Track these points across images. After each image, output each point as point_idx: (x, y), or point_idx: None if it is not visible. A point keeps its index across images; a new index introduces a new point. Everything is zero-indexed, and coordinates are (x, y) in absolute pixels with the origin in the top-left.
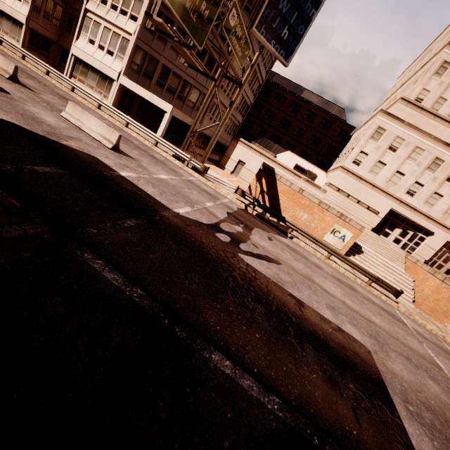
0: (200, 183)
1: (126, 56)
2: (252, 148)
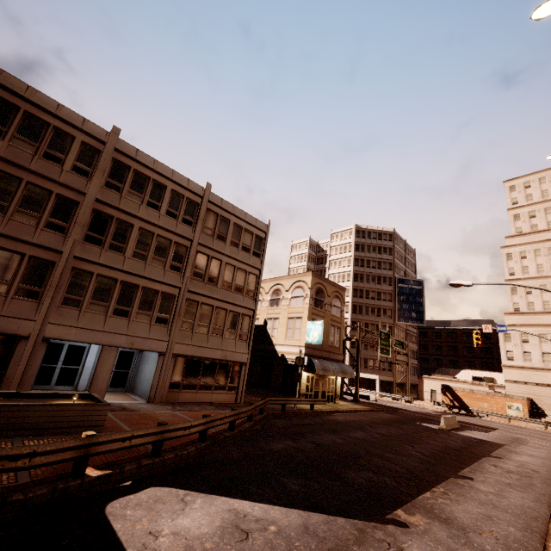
0: (413, 406)
1: (347, 362)
2: (434, 379)
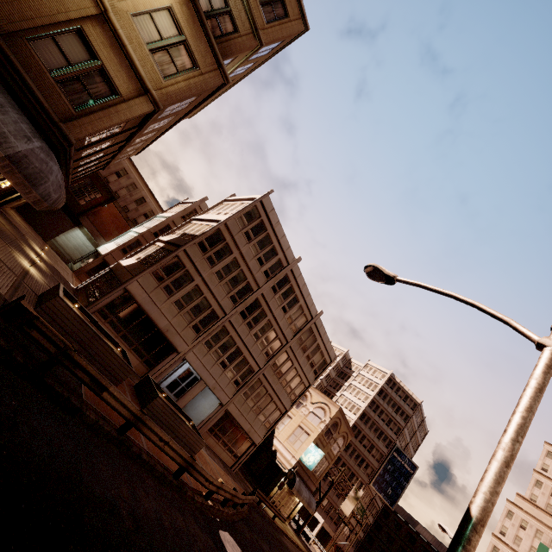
0: None
1: None
2: None
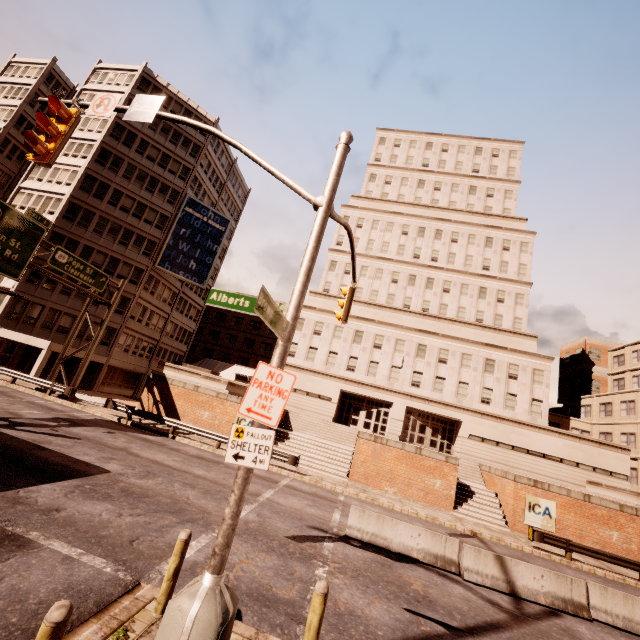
0: (52, 404)
1: (2, 308)
2: (180, 370)
